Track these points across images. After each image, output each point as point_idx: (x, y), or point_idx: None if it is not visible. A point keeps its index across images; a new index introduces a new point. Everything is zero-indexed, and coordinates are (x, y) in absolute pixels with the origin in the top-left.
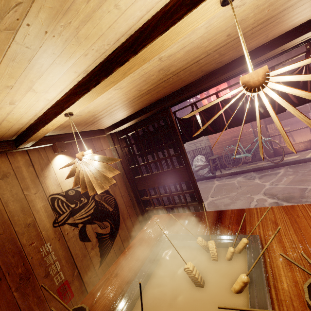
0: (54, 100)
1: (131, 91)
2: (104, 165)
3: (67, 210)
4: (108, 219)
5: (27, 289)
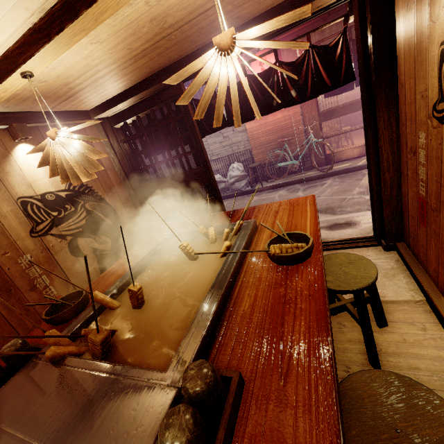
0: (1, 50)
1: (117, 49)
2: (87, 147)
3: (47, 218)
4: (108, 234)
5: (10, 301)
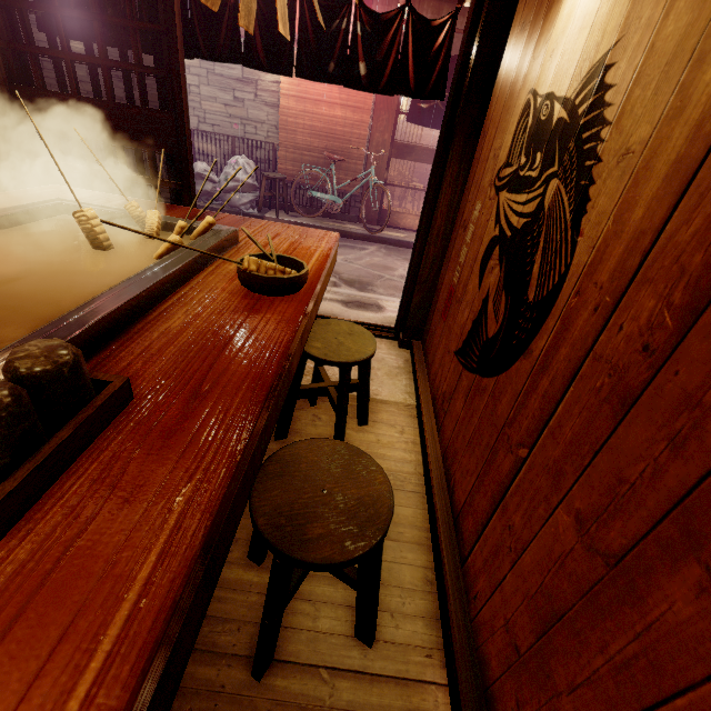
0: None
1: None
2: None
3: None
4: None
5: None
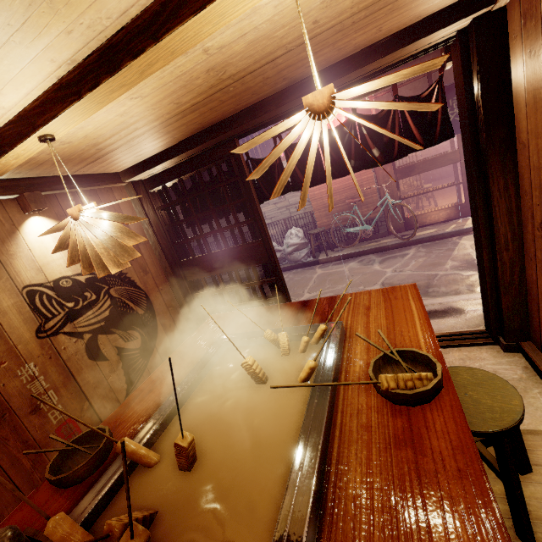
0: (15, 109)
1: (162, 104)
2: (120, 228)
3: (60, 311)
4: (137, 327)
5: (2, 431)
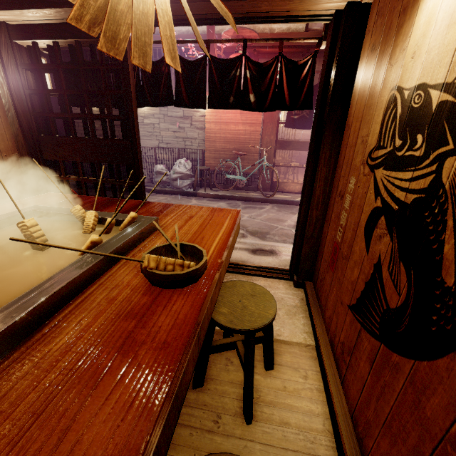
0: None
1: None
2: None
3: None
4: None
5: None
